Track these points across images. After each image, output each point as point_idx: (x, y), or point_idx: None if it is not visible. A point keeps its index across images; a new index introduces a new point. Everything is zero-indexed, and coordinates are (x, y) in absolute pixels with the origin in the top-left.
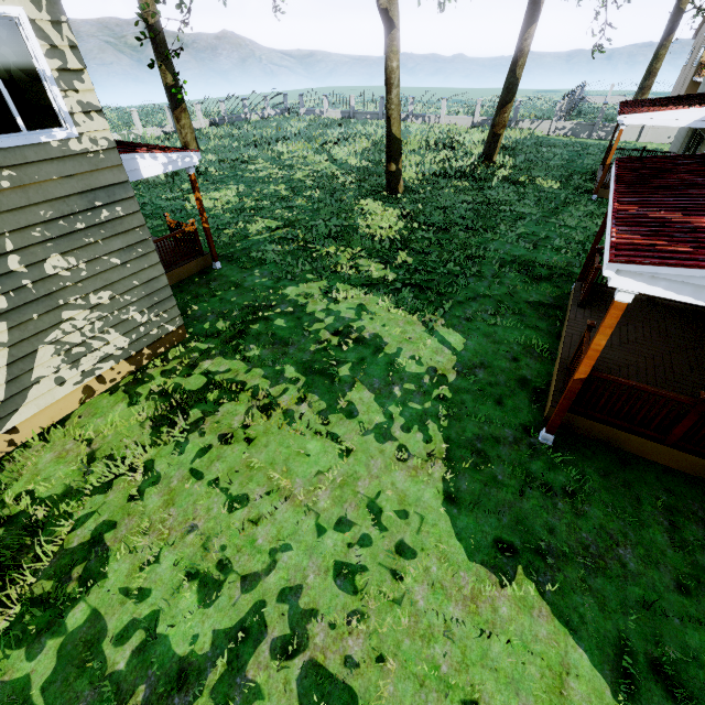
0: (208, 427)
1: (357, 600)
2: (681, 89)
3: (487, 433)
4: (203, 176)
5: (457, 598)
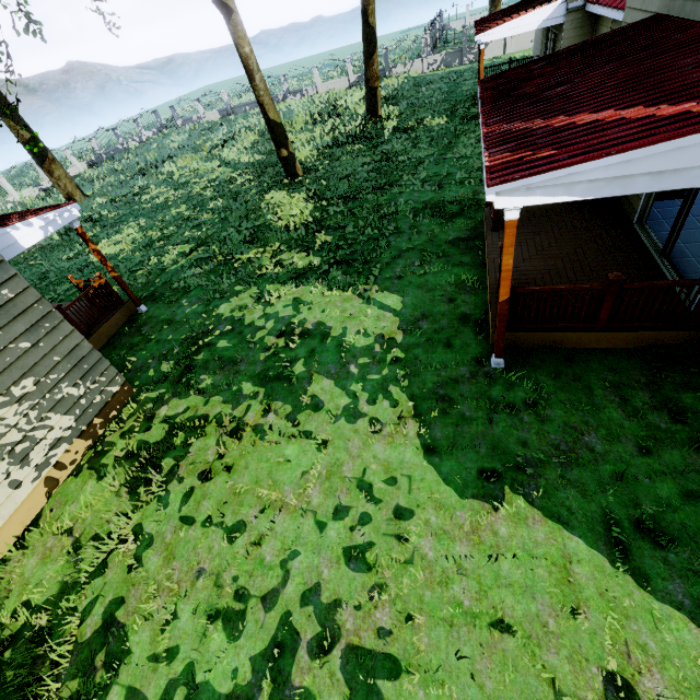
0: (185, 471)
1: (373, 575)
2: None
3: (445, 378)
4: (99, 223)
5: (460, 537)
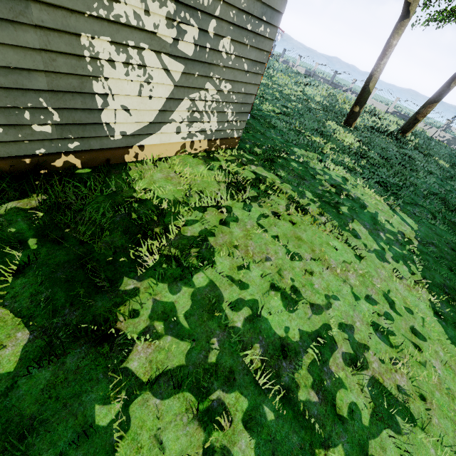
0: (263, 204)
1: (394, 352)
2: None
3: (449, 285)
4: None
5: None
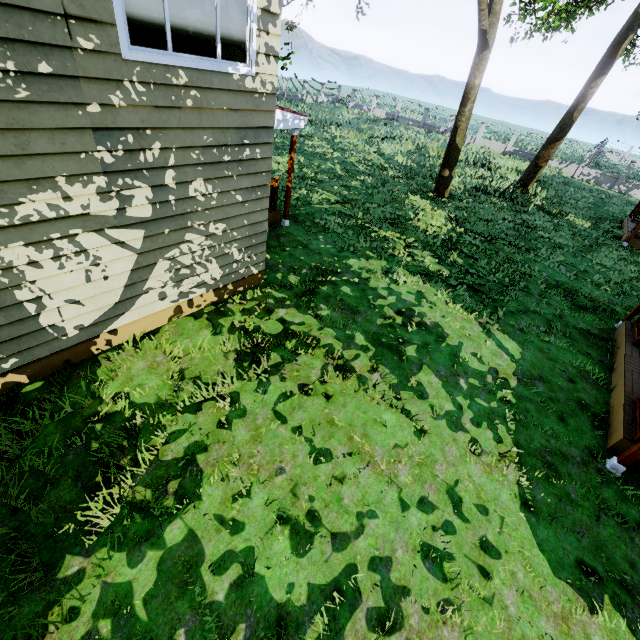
0: (288, 374)
1: (447, 589)
2: None
3: (554, 447)
4: None
5: (548, 613)
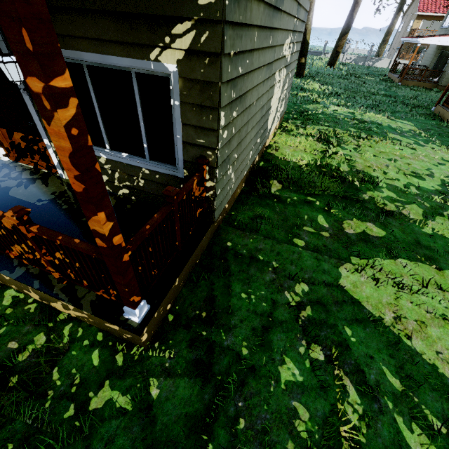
0: (345, 143)
1: None
2: (399, 44)
3: None
4: None
5: None
